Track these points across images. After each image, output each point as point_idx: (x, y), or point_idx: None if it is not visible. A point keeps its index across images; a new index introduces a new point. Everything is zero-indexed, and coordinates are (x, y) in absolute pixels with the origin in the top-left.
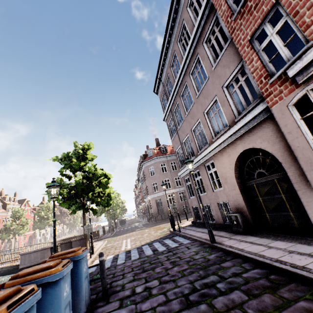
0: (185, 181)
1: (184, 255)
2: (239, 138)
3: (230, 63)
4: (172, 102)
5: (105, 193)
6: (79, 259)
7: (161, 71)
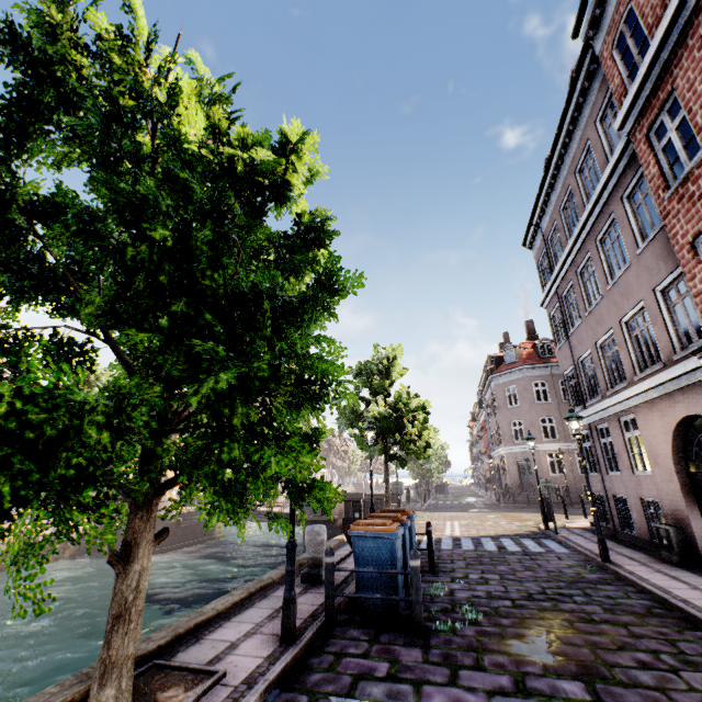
0: (580, 438)
1: (547, 563)
2: (680, 391)
3: (666, 256)
4: (560, 279)
5: (421, 437)
6: (410, 521)
7: (540, 212)
